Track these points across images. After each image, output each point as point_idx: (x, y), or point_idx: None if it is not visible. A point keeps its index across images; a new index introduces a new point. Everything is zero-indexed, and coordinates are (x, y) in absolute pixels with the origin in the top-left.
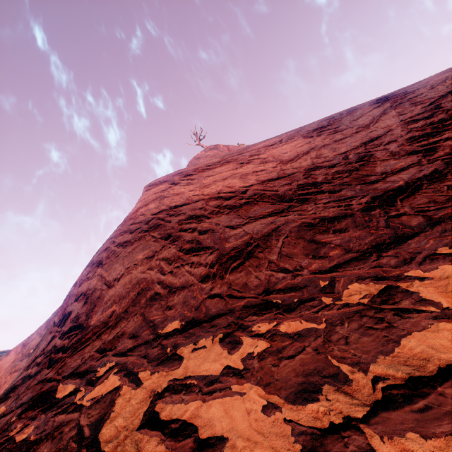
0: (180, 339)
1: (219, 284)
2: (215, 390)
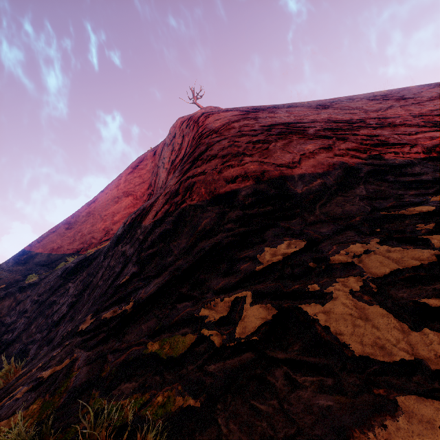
0: None
1: None
2: None
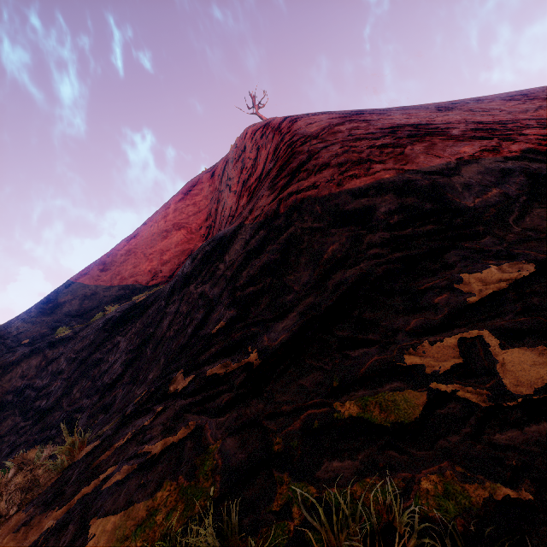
0: None
1: None
2: None
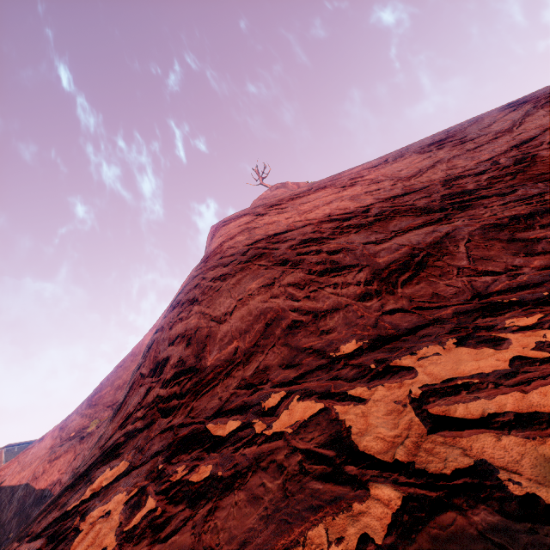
0: (379, 355)
1: (392, 299)
2: (531, 380)
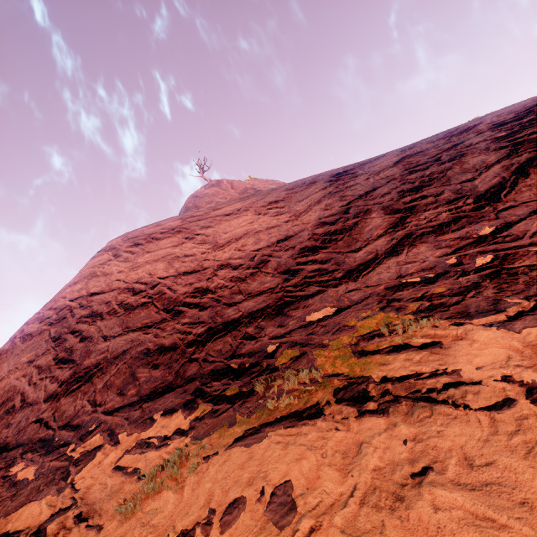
0: None
1: (52, 407)
2: None
